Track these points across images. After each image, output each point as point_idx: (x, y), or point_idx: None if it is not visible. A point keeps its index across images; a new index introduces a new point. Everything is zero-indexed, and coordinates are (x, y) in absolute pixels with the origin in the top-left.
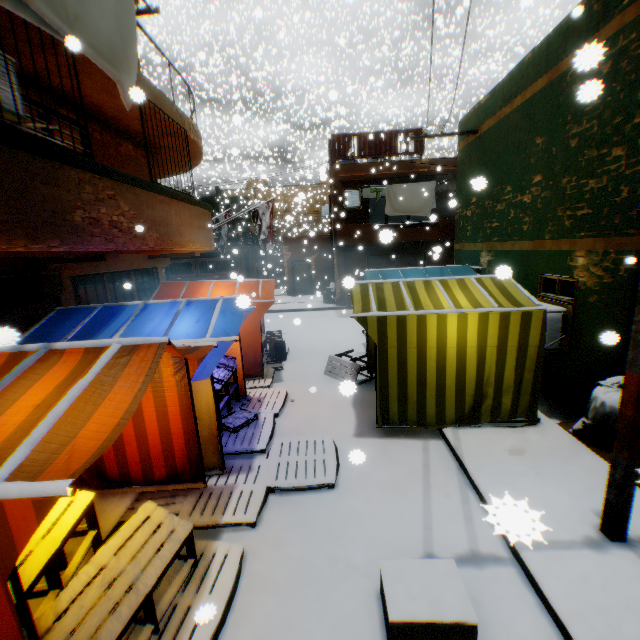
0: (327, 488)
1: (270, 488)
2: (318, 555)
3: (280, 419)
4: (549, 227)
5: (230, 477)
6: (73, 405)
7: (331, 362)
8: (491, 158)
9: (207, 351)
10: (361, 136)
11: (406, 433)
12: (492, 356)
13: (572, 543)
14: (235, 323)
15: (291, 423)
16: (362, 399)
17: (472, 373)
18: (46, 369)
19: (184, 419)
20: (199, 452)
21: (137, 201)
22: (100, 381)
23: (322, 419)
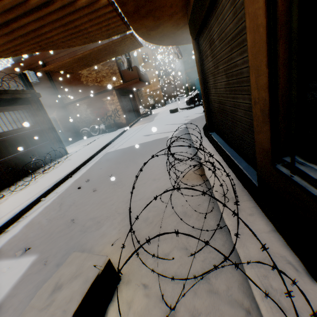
0: None
1: None
2: None
3: None
4: None
5: None
6: None
7: None
8: None
9: None
10: None
11: None
12: None
13: None
14: None
15: None
16: None
17: None
18: None
19: None
20: None
21: None
22: None
23: None
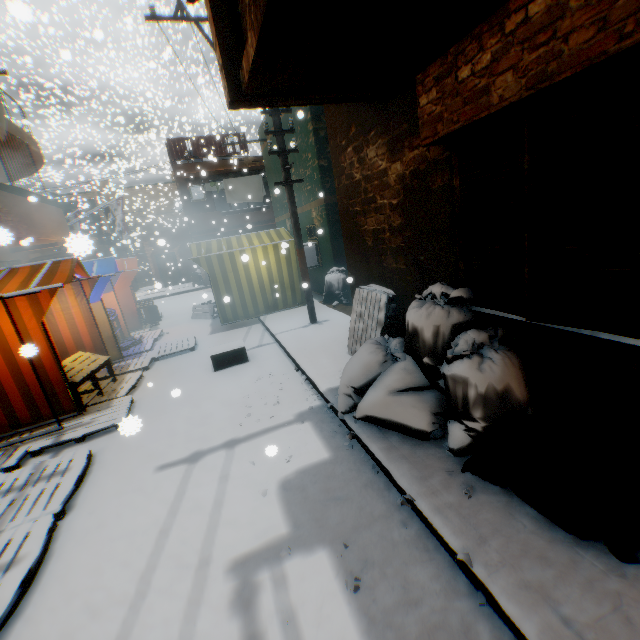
0: (190, 351)
1: (155, 358)
2: (184, 365)
3: (159, 341)
4: (303, 198)
5: (128, 361)
6: (44, 276)
7: (195, 309)
8: (276, 158)
9: (97, 277)
10: (193, 140)
11: (241, 326)
12: (275, 270)
13: (297, 328)
14: (111, 271)
15: (167, 340)
16: (217, 322)
17: (267, 281)
18: (16, 274)
19: (89, 325)
20: (104, 343)
21: (8, 201)
22: (51, 271)
23: (189, 334)
